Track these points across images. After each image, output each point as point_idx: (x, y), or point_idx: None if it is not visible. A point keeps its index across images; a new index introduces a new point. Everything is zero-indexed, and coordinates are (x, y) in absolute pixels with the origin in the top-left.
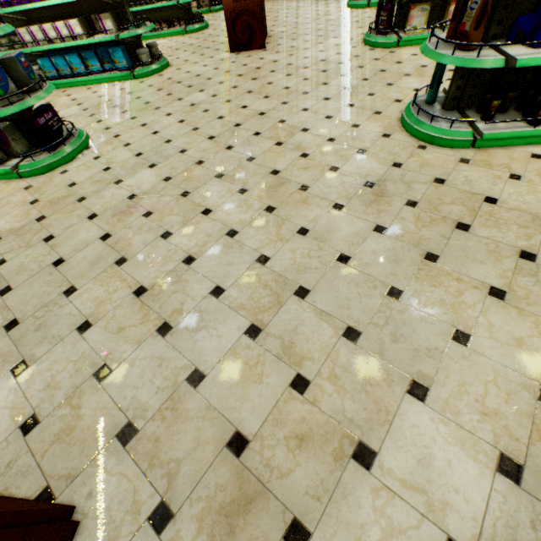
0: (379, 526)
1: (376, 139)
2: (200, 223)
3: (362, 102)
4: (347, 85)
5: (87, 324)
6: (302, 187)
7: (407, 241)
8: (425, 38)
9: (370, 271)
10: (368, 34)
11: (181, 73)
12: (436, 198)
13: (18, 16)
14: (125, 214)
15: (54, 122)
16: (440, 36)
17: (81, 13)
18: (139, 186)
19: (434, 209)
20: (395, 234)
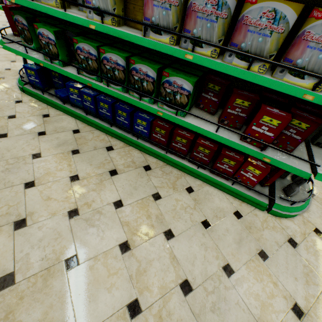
0: (2, 64)
1: None
2: None
3: None
4: None
5: None
6: None
7: None
8: None
9: None
10: None
11: None
12: None
13: None
14: None
15: None
16: None
17: None
18: None
19: None
20: None
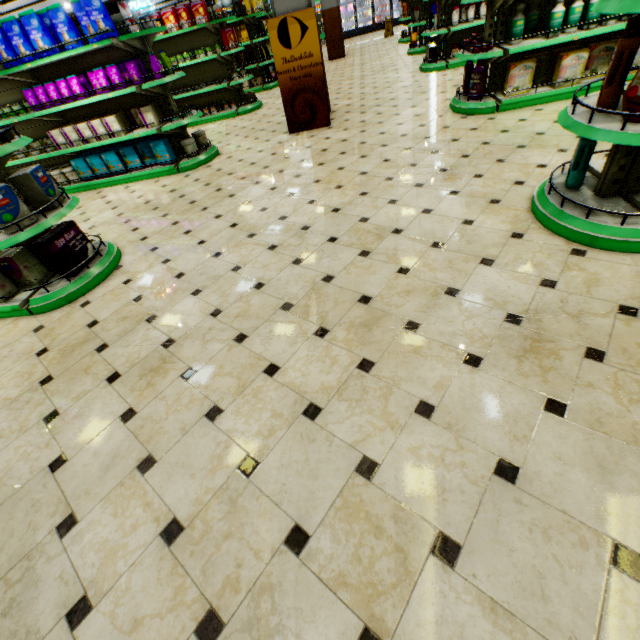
0: None
1: (503, 241)
2: (263, 391)
3: (468, 187)
4: (443, 165)
5: (84, 604)
6: (408, 324)
7: (611, 433)
8: (532, 99)
9: (564, 503)
10: (457, 100)
11: (232, 163)
12: (634, 343)
13: (51, 118)
14: (157, 373)
15: (77, 241)
16: (585, 103)
17: (120, 108)
18: (179, 325)
19: (638, 365)
20: (585, 418)
